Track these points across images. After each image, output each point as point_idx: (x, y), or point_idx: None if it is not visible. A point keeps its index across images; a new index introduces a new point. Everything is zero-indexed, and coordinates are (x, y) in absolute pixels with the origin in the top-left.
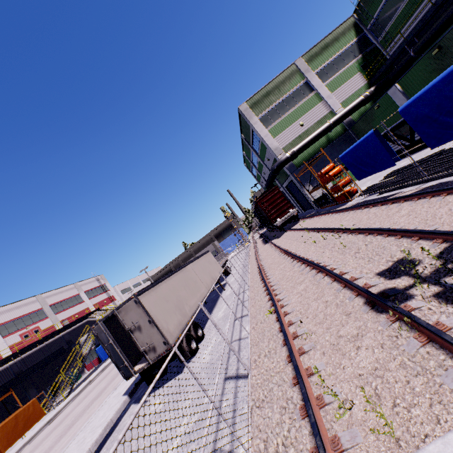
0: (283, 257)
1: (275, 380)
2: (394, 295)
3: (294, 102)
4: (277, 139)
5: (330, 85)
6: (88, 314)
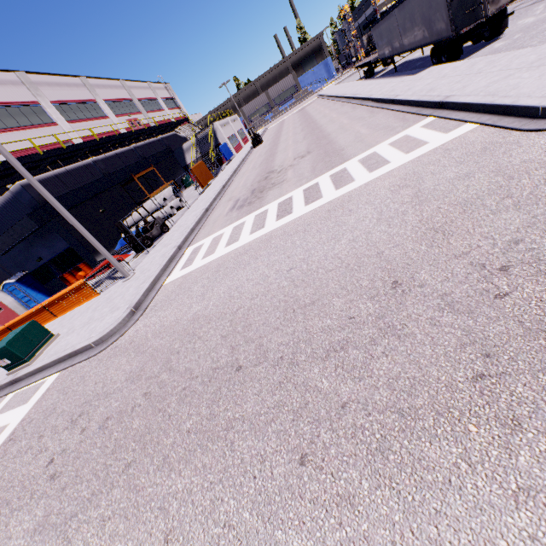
0: None
1: None
2: None
3: None
4: None
5: None
6: (183, 121)
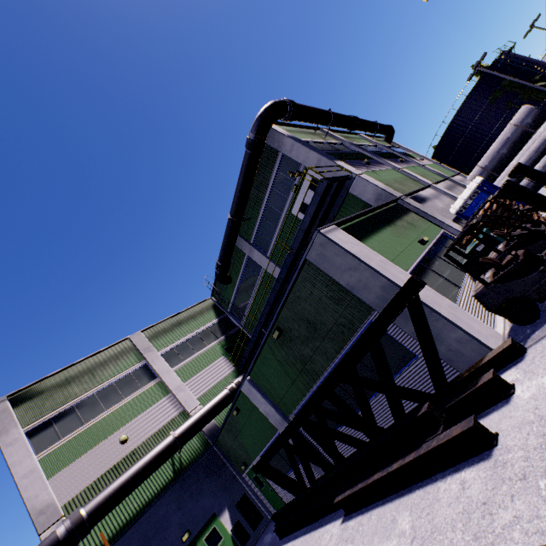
0: None
1: None
2: None
3: (119, 396)
4: (59, 478)
5: (184, 371)
6: None
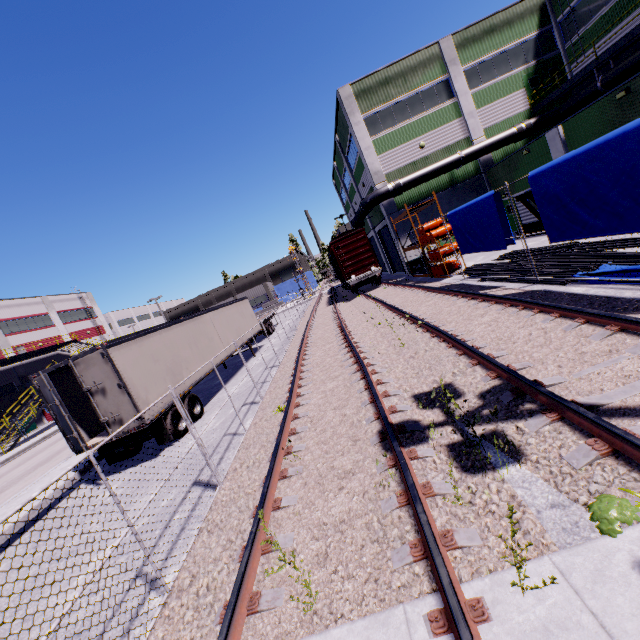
0: (336, 334)
1: (240, 503)
2: (412, 432)
3: (421, 108)
4: (383, 158)
5: (479, 97)
6: (58, 345)
